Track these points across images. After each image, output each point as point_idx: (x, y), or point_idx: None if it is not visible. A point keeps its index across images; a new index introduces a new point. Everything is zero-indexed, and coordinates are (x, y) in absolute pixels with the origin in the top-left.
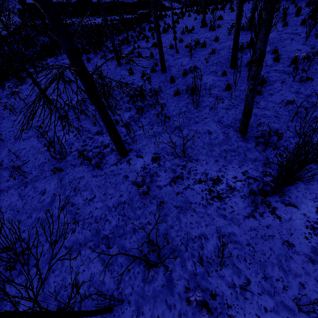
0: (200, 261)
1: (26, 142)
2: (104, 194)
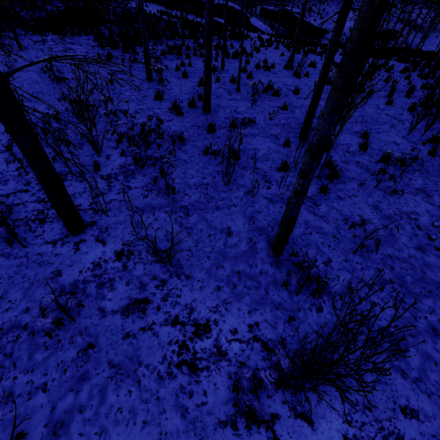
0: None
1: None
2: (0, 296)
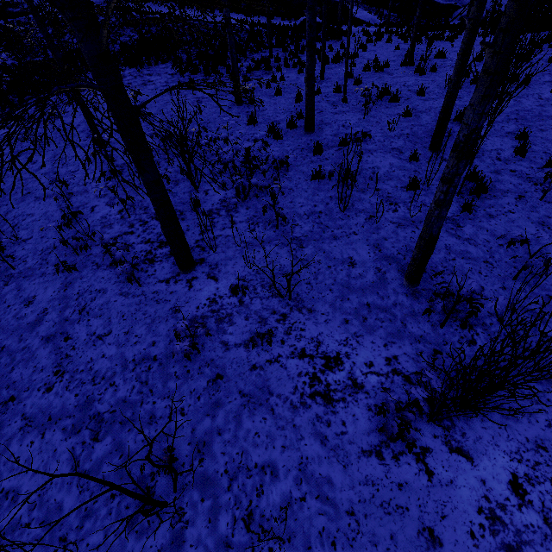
0: (248, 520)
1: (38, 204)
2: (127, 332)
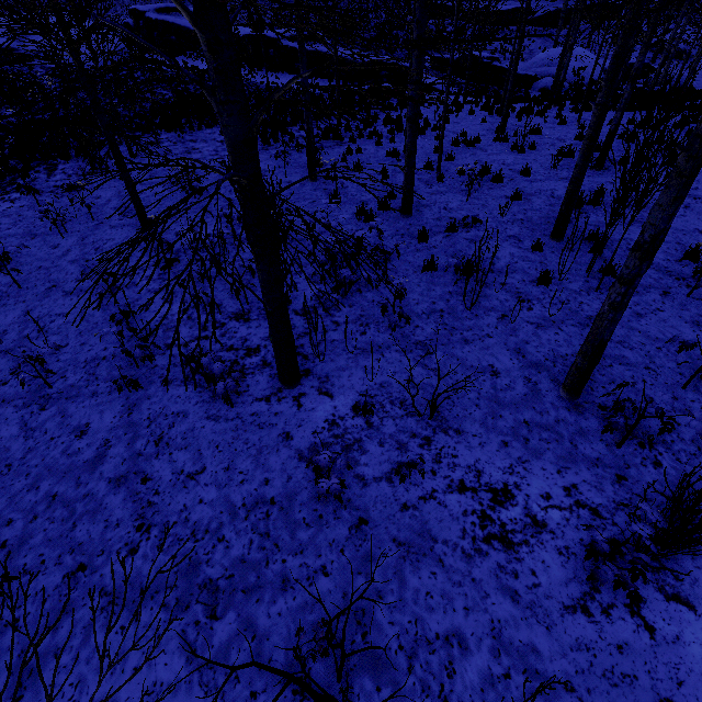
0: None
1: (70, 301)
2: (227, 467)
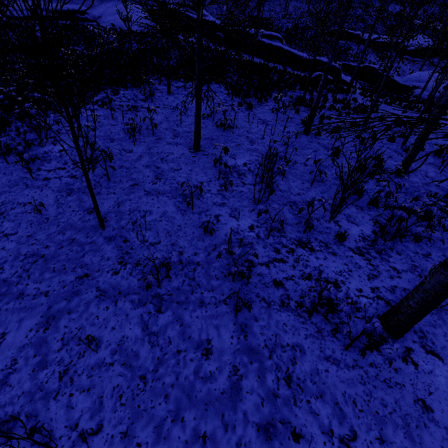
0: None
1: (152, 200)
2: (380, 438)
